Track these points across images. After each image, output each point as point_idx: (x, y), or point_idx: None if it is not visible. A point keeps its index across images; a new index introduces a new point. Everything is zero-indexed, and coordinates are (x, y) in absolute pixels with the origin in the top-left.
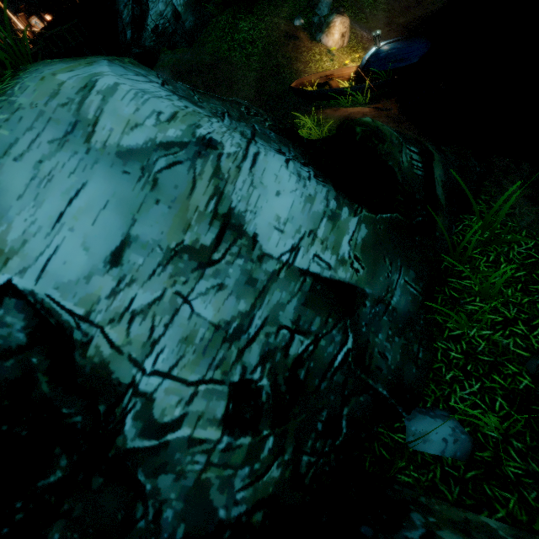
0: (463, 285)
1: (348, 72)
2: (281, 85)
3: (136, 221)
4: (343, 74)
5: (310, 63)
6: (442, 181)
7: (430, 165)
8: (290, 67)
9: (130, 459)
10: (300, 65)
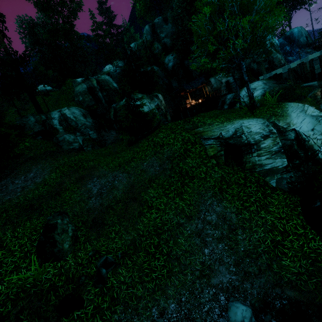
0: None
1: None
2: None
3: (315, 126)
4: None
5: None
6: None
7: None
8: None
9: (320, 160)
10: None
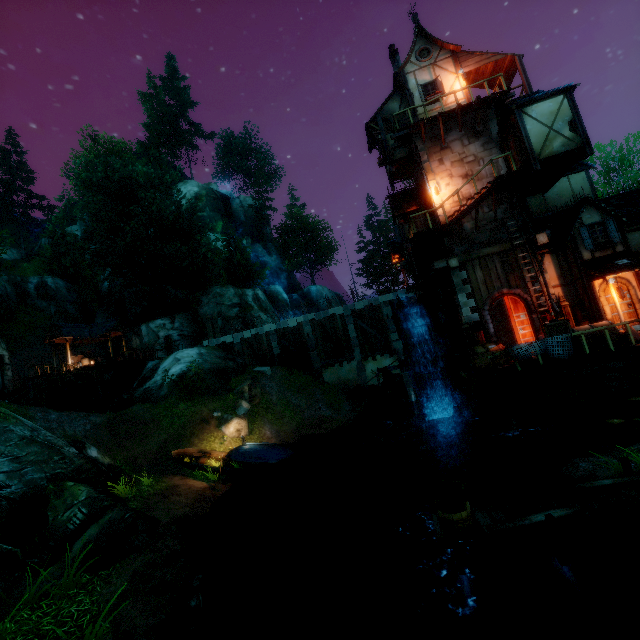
0: (6, 627)
1: (223, 455)
2: (177, 449)
3: None
4: (219, 455)
5: (204, 441)
6: (89, 539)
7: (89, 525)
8: (189, 439)
9: None
10: (197, 440)
